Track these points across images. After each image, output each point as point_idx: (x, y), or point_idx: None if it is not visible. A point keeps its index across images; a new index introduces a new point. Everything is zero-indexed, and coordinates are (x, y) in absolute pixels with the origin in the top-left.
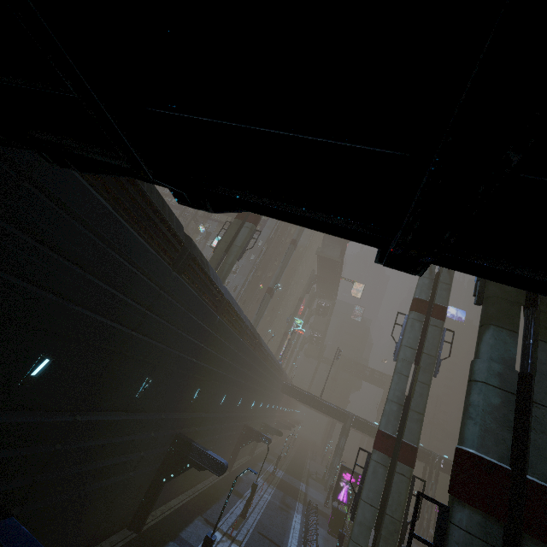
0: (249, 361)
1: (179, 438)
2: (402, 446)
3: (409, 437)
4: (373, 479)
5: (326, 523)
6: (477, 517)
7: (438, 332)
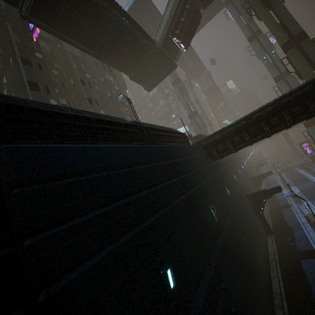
0: None
1: (251, 178)
2: (314, 119)
3: None
4: (314, 135)
5: (311, 164)
6: None
7: (292, 79)
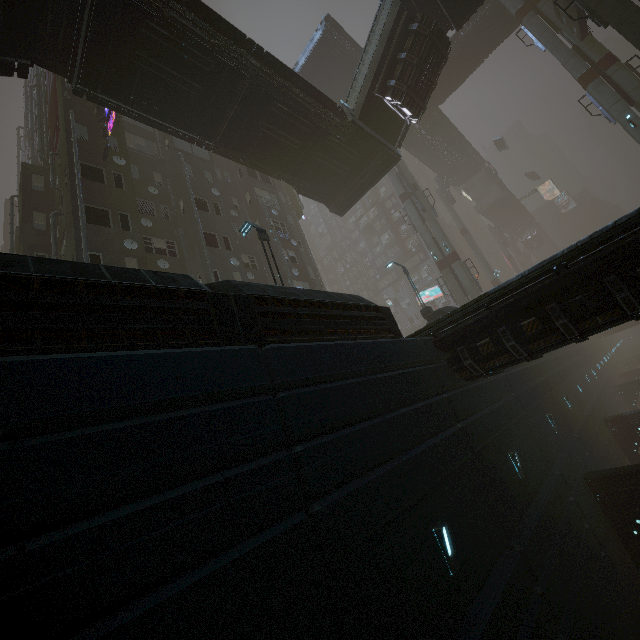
0: None
1: (607, 421)
2: None
3: None
4: None
5: None
6: None
7: None
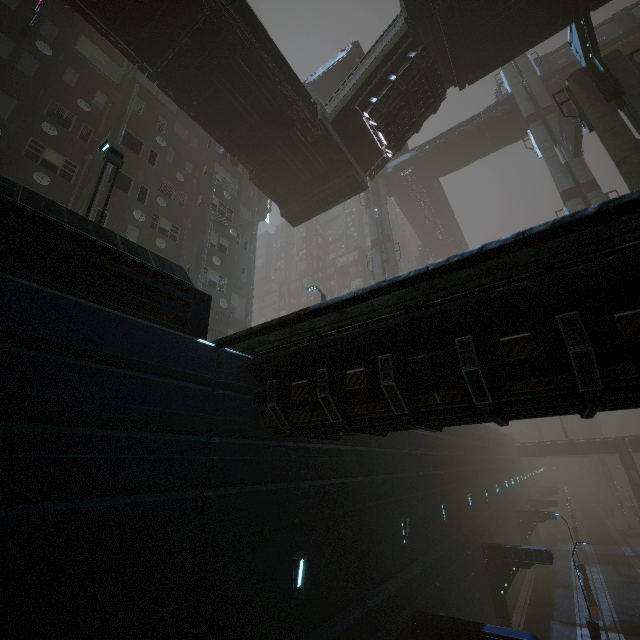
0: (481, 444)
1: (485, 547)
2: None
3: None
4: None
5: None
6: None
7: None
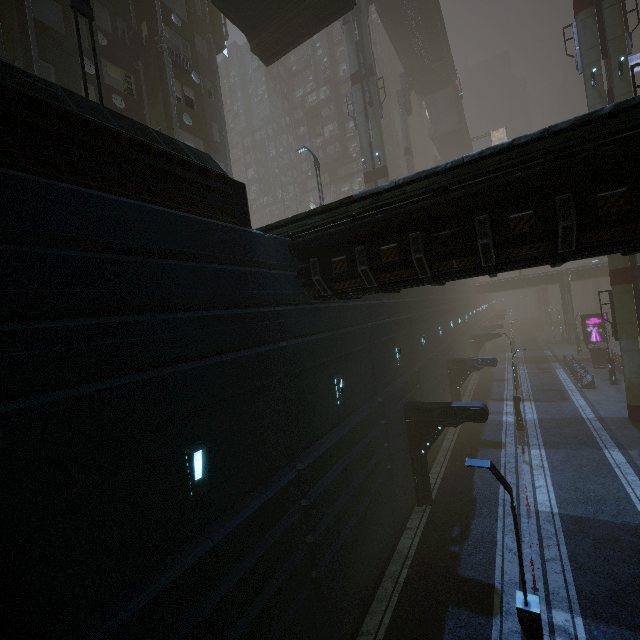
0: (451, 288)
1: (449, 362)
2: (639, 270)
3: None
4: (623, 306)
5: (588, 364)
6: None
7: None
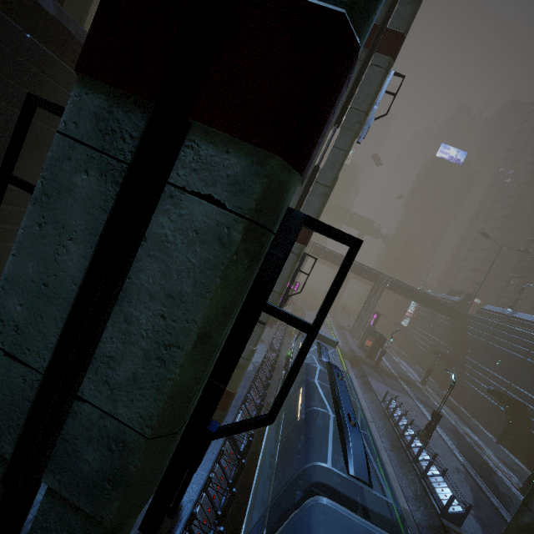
0: None
1: None
2: None
3: (307, 213)
4: None
5: None
6: (94, 101)
7: (380, 75)
